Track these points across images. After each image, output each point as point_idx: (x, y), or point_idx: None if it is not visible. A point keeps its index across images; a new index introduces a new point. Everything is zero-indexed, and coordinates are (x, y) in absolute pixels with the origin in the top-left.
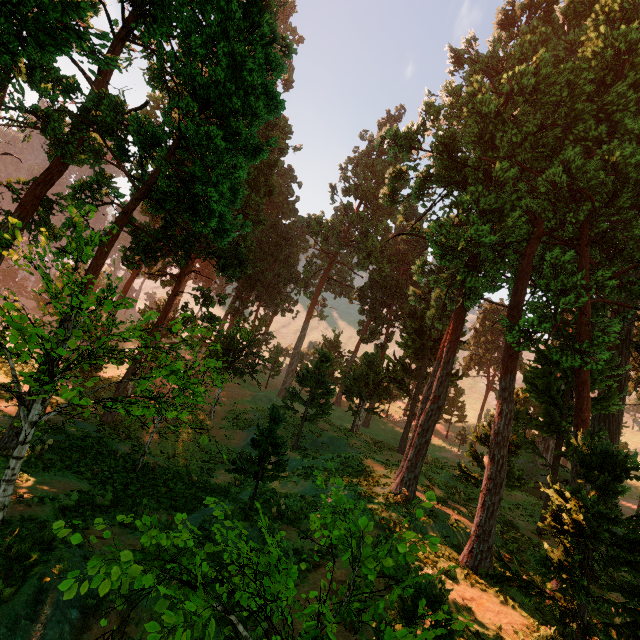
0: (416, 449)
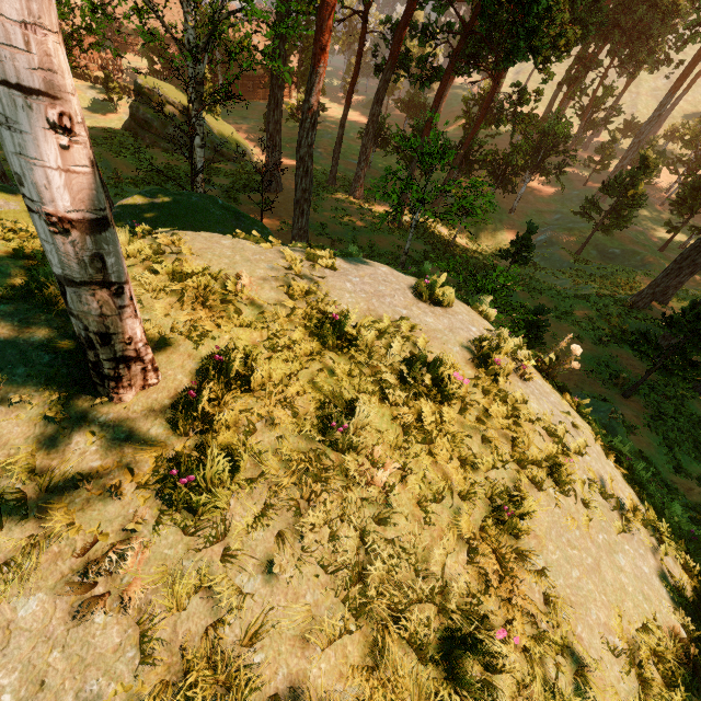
0: (665, 273)
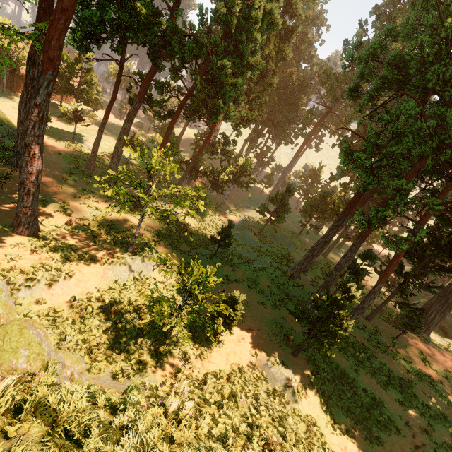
0: (306, 257)
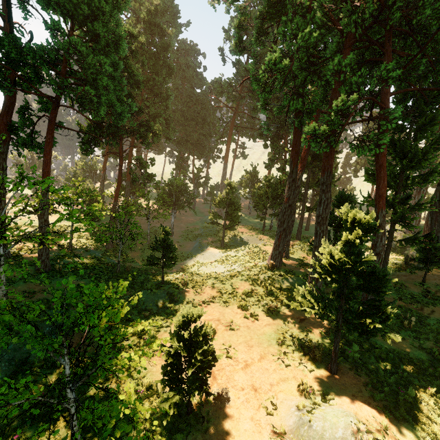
0: (278, 235)
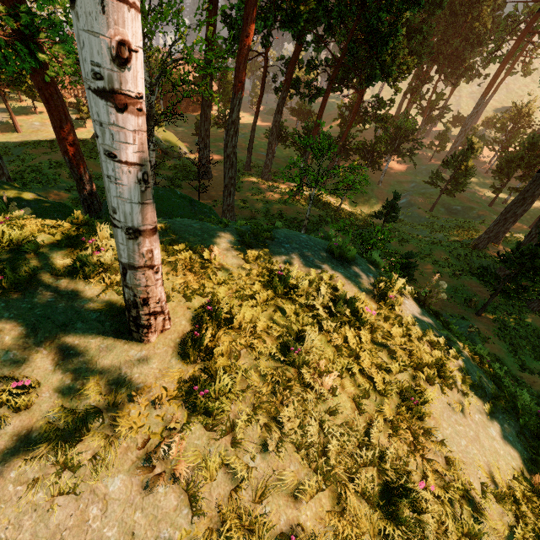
0: (495, 222)
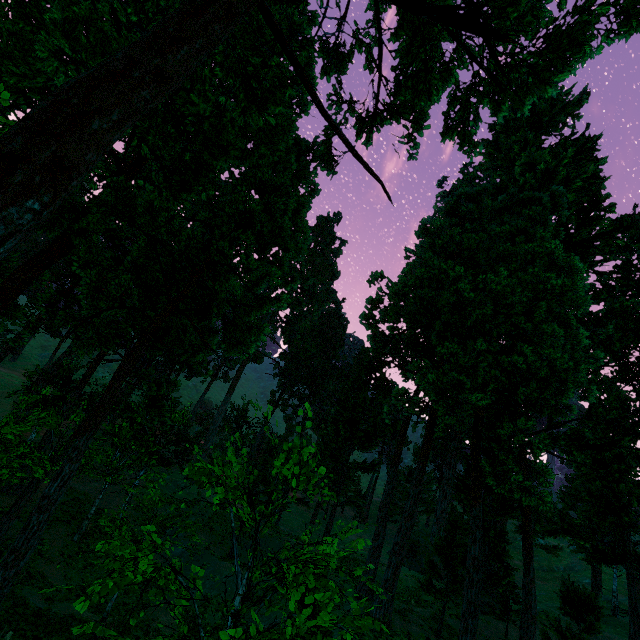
0: (393, 568)
